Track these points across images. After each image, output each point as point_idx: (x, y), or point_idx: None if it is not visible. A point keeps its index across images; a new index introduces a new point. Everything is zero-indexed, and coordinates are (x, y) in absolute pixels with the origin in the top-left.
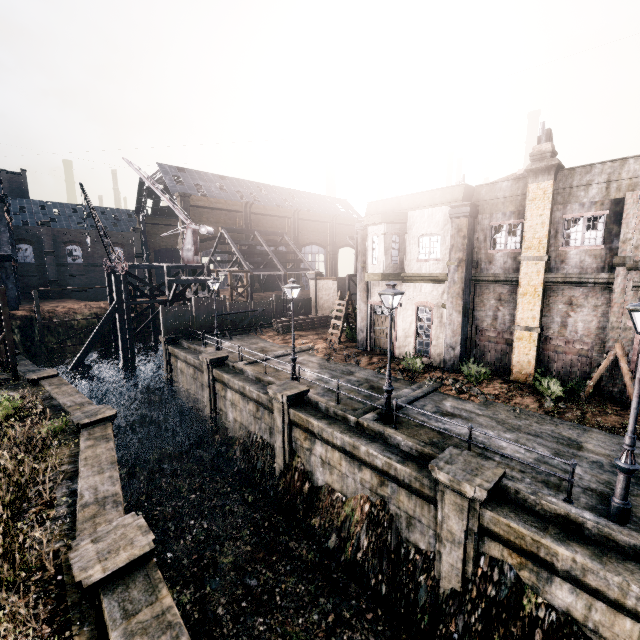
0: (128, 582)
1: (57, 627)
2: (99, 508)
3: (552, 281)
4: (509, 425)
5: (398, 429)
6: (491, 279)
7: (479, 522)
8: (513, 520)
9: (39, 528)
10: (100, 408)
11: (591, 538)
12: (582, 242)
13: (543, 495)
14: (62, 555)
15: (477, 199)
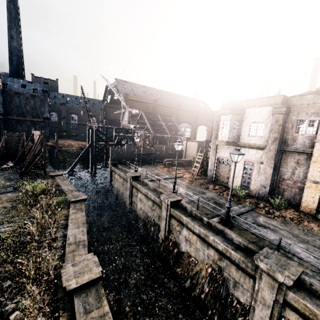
0: (87, 292)
1: (52, 309)
2: (76, 247)
3: None
4: (301, 238)
5: (232, 230)
6: (293, 150)
7: (284, 297)
8: (309, 302)
9: (48, 251)
10: (80, 194)
11: None
12: None
13: None
14: (57, 268)
15: (290, 104)
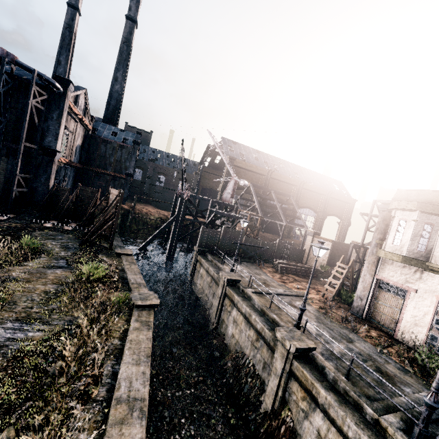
0: None
1: None
2: (128, 411)
3: None
4: None
5: None
6: None
7: None
8: None
9: (81, 406)
10: (150, 294)
11: None
12: None
13: None
14: None
15: None
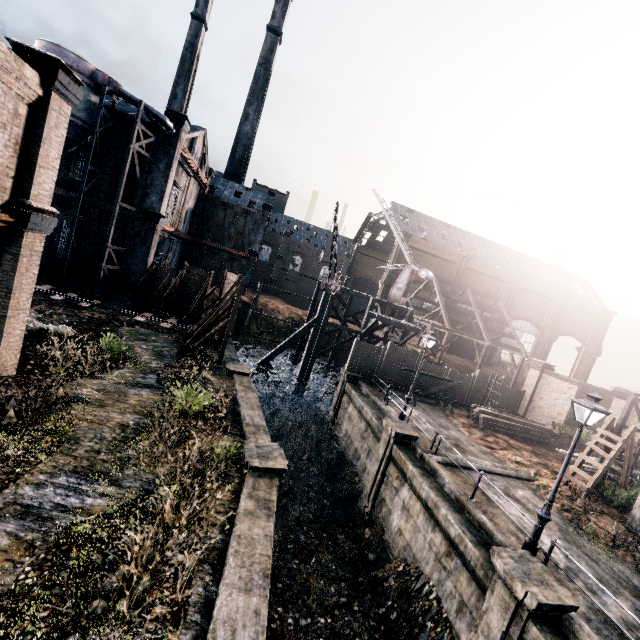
0: None
1: None
2: None
3: None
4: None
5: None
6: None
7: None
8: None
9: None
10: (273, 448)
11: None
12: None
13: None
14: None
15: None
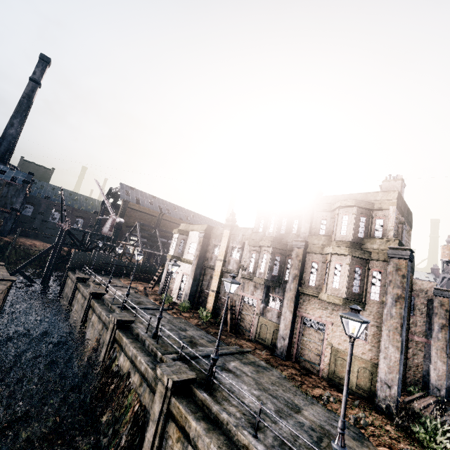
0: None
1: None
2: None
3: (224, 271)
4: (171, 322)
5: (123, 311)
6: (209, 267)
7: (115, 335)
8: (122, 333)
9: None
10: (11, 277)
11: (139, 340)
12: (235, 257)
13: (138, 328)
14: None
15: (212, 232)
